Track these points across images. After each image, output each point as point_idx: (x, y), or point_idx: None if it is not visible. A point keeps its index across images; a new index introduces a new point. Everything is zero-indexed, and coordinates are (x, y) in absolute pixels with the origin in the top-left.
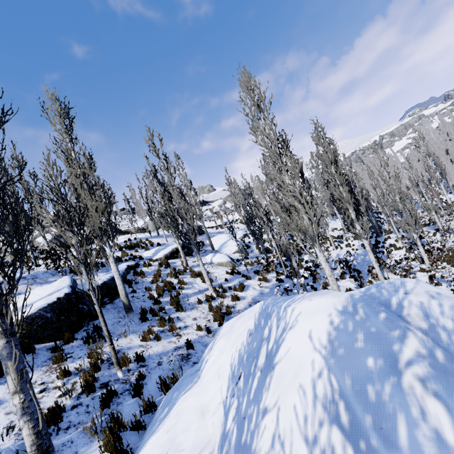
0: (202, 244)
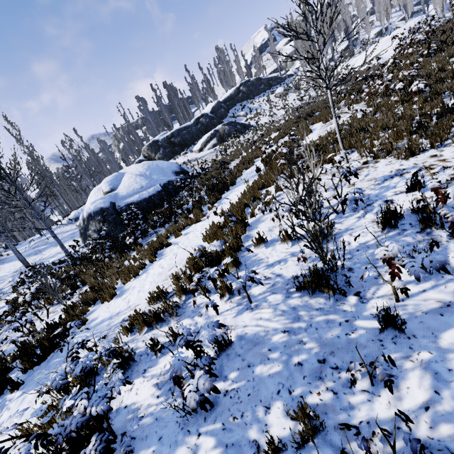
0: (420, 11)
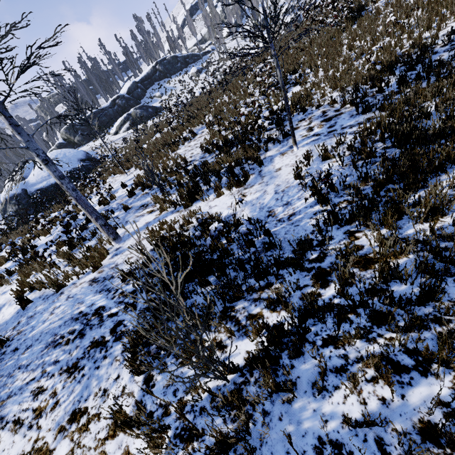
0: None
